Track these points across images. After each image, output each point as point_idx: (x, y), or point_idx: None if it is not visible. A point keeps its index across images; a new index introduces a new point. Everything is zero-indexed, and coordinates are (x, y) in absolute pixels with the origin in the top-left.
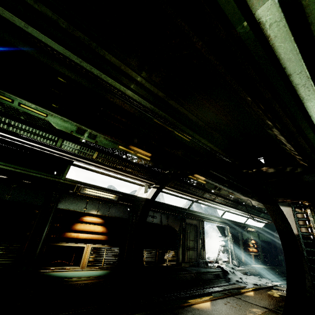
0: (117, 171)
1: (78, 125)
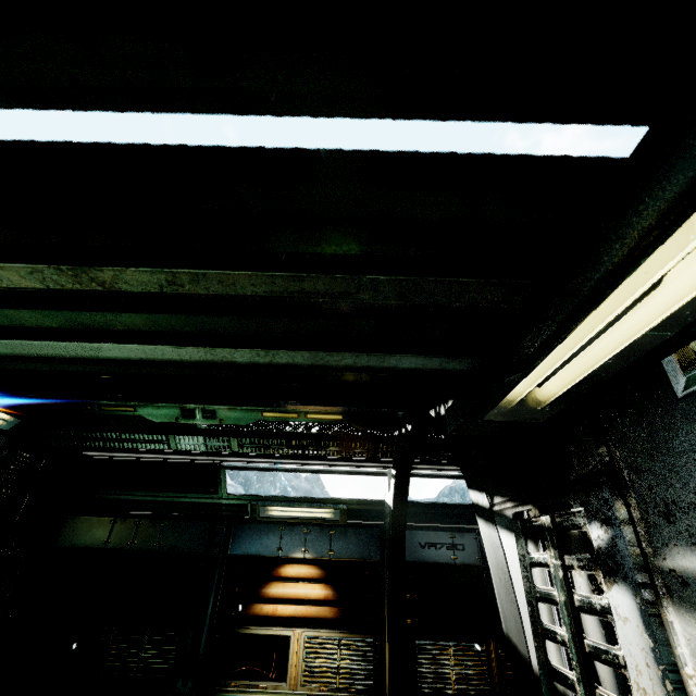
0: (293, 460)
1: (179, 404)
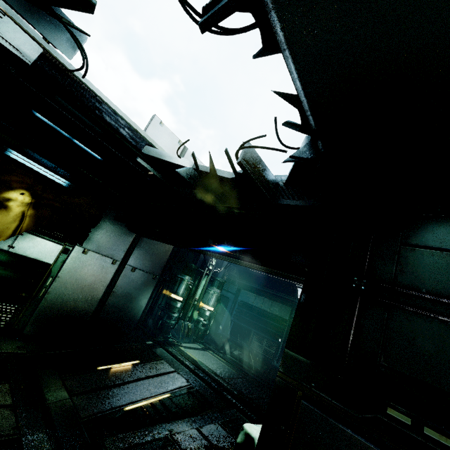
0: None
1: None
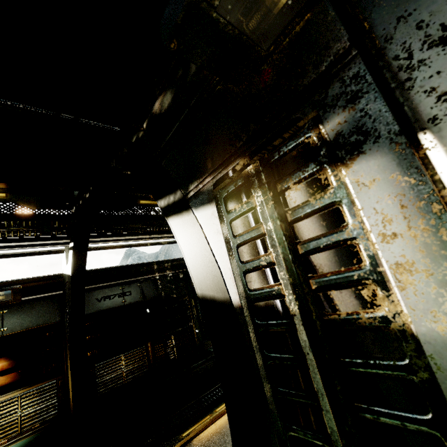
0: None
1: None
